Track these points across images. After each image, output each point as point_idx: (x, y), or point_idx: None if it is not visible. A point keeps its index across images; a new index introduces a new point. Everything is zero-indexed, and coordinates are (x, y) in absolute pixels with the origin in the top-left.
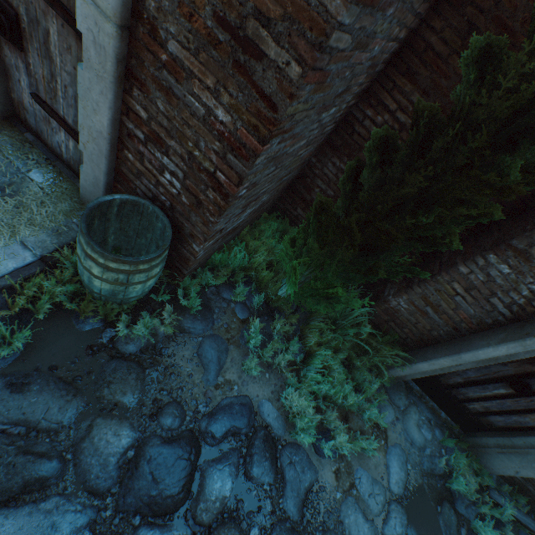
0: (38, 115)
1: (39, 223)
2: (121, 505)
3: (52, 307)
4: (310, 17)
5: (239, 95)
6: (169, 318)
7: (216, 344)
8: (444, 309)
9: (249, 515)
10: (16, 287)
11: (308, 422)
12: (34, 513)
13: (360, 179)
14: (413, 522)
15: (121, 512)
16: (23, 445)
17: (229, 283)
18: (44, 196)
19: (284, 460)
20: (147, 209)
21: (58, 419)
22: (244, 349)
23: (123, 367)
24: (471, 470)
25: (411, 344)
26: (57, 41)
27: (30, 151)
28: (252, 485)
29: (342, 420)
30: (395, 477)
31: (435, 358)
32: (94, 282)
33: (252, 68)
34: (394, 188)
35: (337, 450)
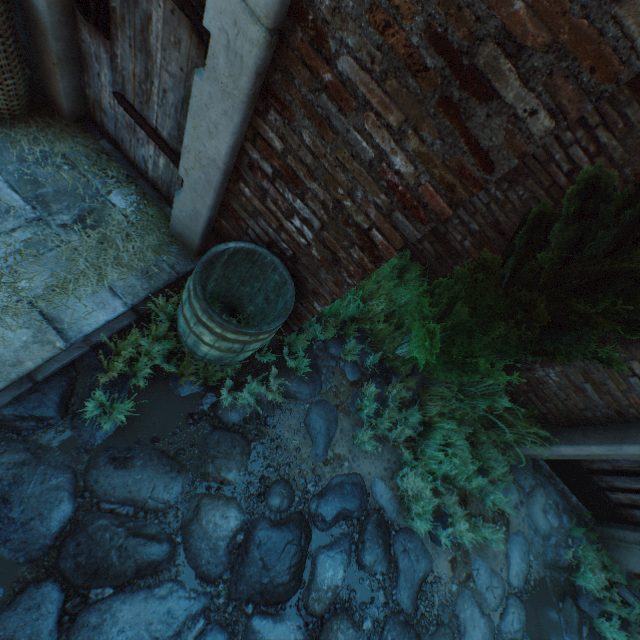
0: (119, 120)
1: (127, 263)
2: (233, 592)
3: (151, 371)
4: (597, 52)
5: (436, 143)
6: (274, 383)
7: (325, 412)
8: (609, 389)
9: (361, 606)
10: (110, 345)
11: (427, 508)
12: (150, 599)
13: (549, 235)
14: (532, 618)
15: (234, 599)
16: (133, 527)
17: (337, 336)
18: (129, 227)
19: (398, 547)
20: (263, 258)
21: (164, 498)
22: (354, 417)
23: (226, 439)
24: (600, 564)
25: (552, 421)
26: (160, 31)
27: (108, 165)
28: (364, 574)
29: (460, 502)
30: (515, 569)
31: (584, 444)
32: (200, 347)
33: (468, 110)
34: (607, 260)
35: (454, 538)
